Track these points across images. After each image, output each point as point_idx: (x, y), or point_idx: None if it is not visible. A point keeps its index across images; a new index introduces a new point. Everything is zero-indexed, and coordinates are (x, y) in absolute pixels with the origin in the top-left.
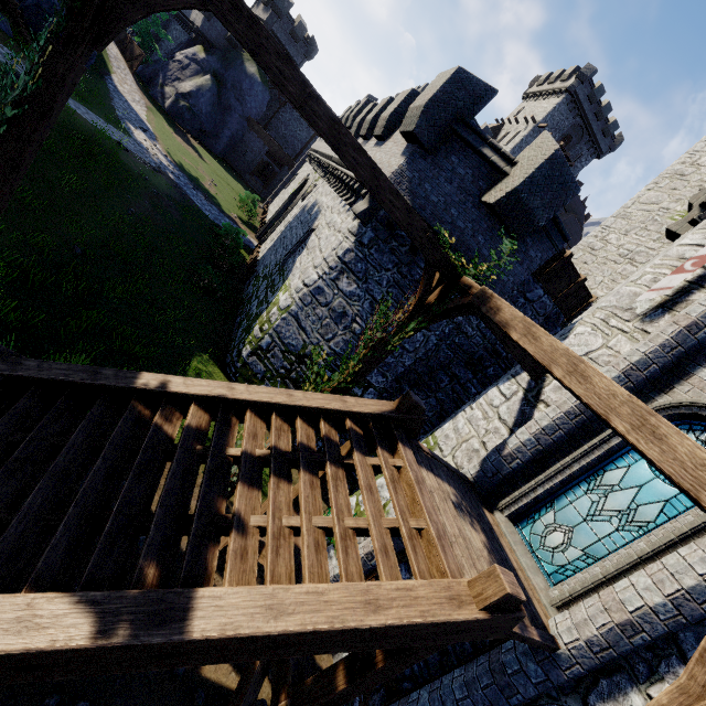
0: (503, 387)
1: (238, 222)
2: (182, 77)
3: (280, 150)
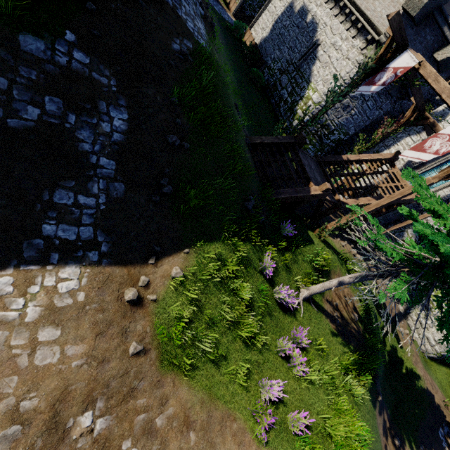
0: (413, 138)
1: (221, 3)
2: None
3: None
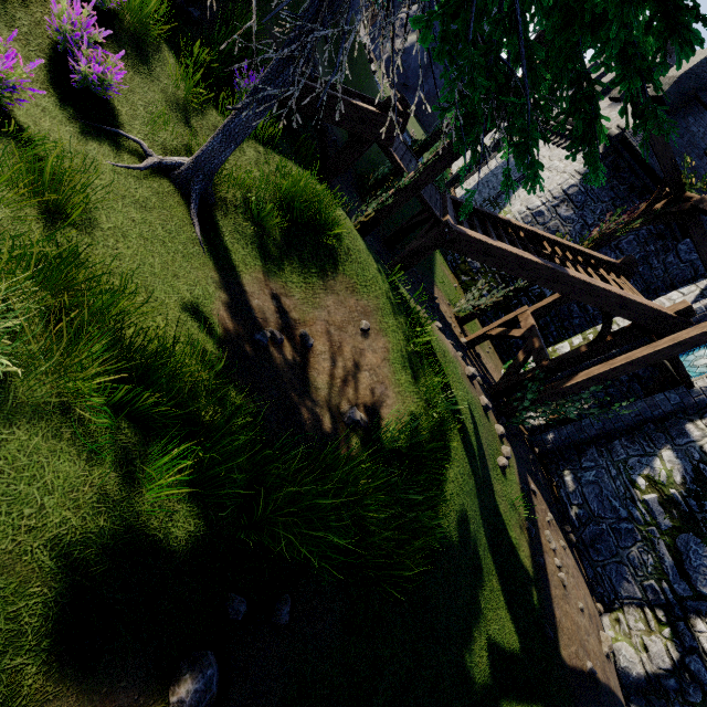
0: (682, 290)
1: None
2: (400, 34)
3: None
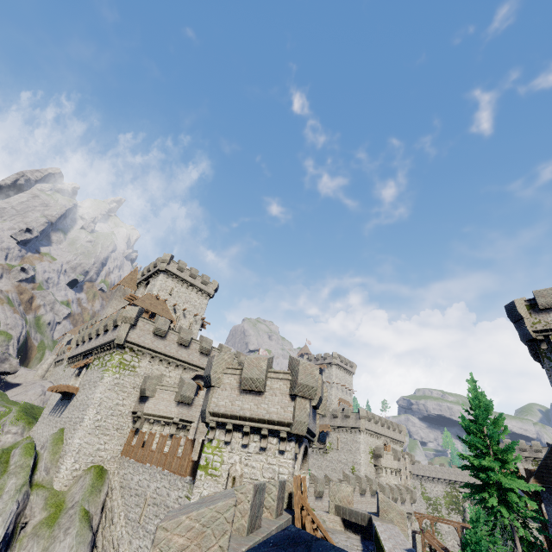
0: None
1: None
2: None
3: None
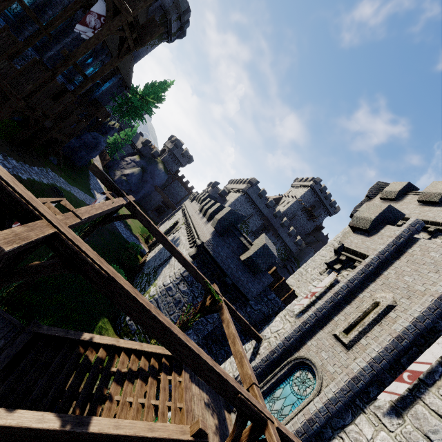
0: (246, 345)
1: (140, 238)
2: (126, 167)
3: (169, 201)
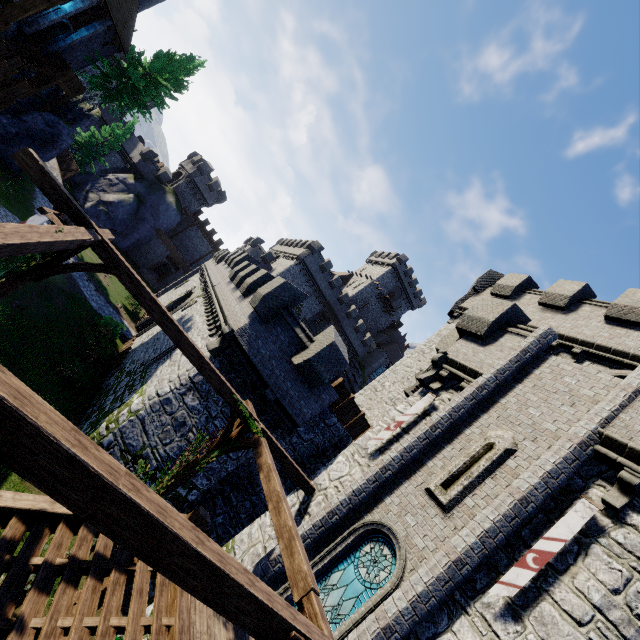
0: (289, 499)
1: (122, 311)
2: (108, 190)
3: (180, 257)
